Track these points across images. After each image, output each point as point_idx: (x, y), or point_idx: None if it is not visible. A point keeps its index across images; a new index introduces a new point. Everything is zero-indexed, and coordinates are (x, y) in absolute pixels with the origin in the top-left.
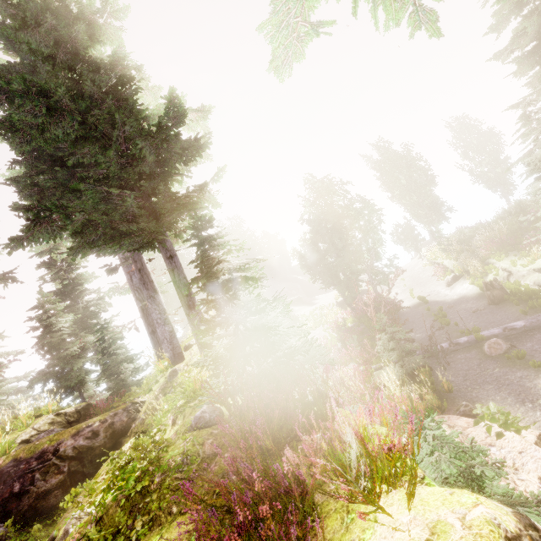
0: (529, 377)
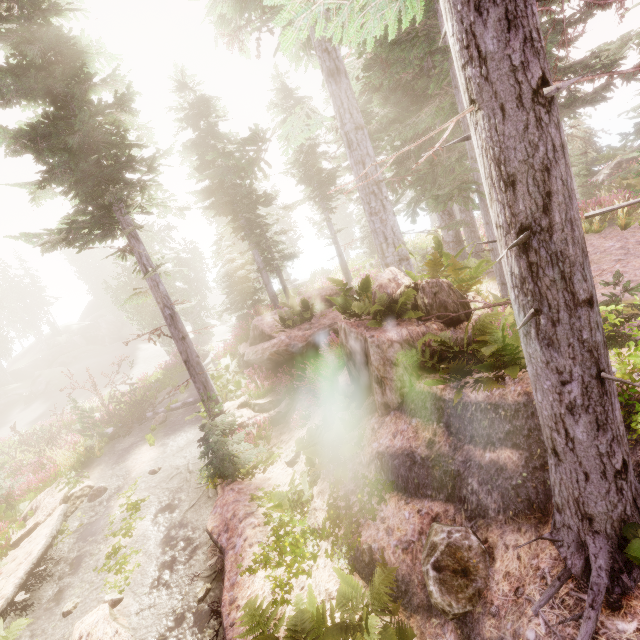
0: (139, 445)
